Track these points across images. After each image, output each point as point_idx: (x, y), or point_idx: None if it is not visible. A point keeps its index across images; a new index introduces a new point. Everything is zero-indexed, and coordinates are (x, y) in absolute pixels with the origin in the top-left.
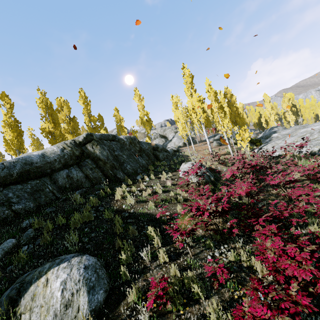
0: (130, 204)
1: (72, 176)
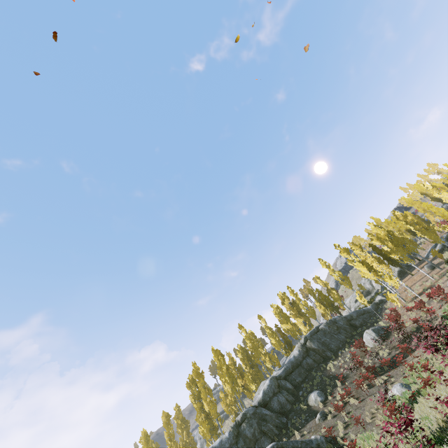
0: (333, 371)
1: (308, 362)
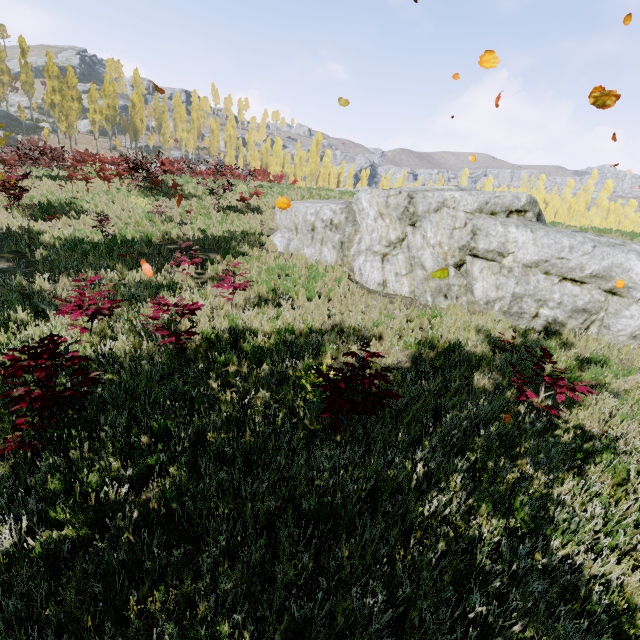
0: None
1: None
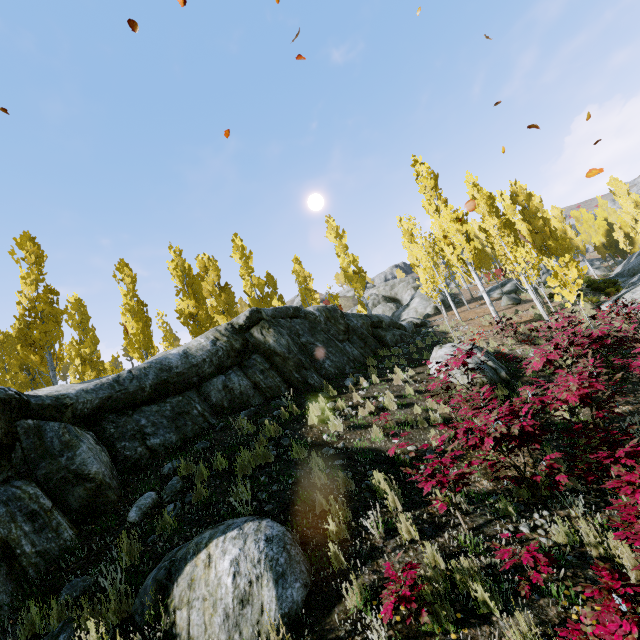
0: (336, 432)
1: (232, 386)
